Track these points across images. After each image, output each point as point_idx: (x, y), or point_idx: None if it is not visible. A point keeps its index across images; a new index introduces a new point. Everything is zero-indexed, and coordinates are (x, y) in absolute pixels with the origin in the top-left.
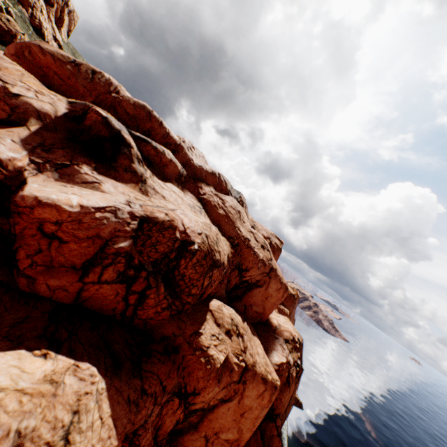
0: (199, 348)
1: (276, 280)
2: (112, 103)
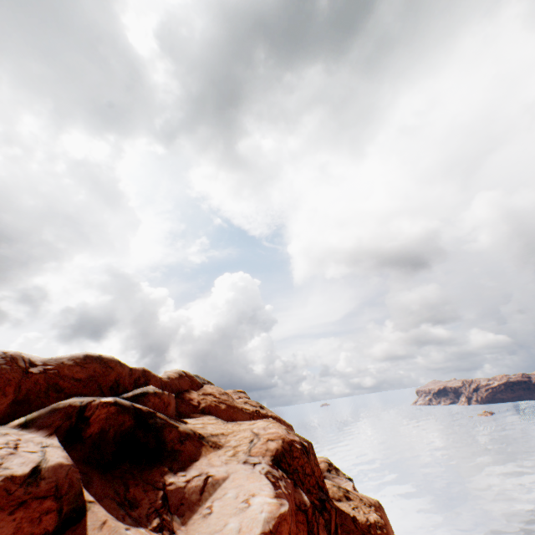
0: (368, 527)
1: (286, 427)
2: (48, 382)
